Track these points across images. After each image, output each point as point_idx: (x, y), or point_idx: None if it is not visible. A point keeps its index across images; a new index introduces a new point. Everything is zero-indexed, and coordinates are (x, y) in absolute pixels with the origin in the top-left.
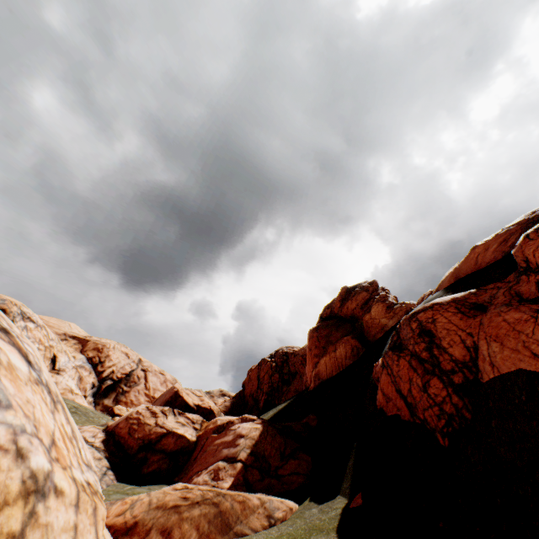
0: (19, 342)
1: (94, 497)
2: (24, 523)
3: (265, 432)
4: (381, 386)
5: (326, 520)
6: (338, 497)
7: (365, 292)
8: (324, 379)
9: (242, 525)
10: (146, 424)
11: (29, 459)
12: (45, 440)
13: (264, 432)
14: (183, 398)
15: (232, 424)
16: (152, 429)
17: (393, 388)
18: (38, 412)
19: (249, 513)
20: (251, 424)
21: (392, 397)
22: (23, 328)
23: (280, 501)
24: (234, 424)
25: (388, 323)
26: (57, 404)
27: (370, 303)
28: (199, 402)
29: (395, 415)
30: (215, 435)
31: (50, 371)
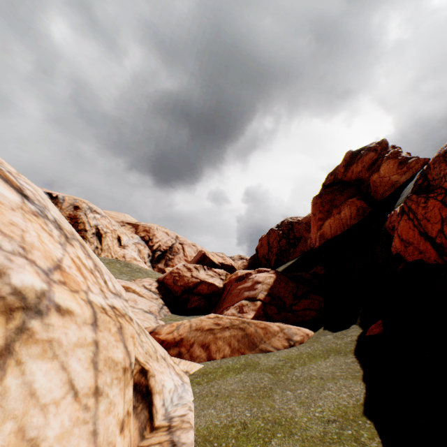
0: (10, 176)
1: (119, 319)
2: (9, 339)
3: (278, 279)
4: (399, 233)
5: (342, 344)
6: (352, 327)
7: (373, 153)
8: (329, 238)
9: (266, 345)
10: (185, 276)
11: (7, 276)
12: (40, 263)
13: (277, 279)
14: (209, 258)
15: (250, 275)
16: (189, 279)
17: (416, 232)
18: (31, 237)
19: (271, 336)
20: (265, 274)
21: (412, 241)
22: (93, 219)
23: (297, 329)
24: (251, 275)
25: (400, 180)
26: (72, 240)
27: (378, 163)
28: (222, 261)
29: (416, 258)
30: (237, 283)
31: (119, 247)
